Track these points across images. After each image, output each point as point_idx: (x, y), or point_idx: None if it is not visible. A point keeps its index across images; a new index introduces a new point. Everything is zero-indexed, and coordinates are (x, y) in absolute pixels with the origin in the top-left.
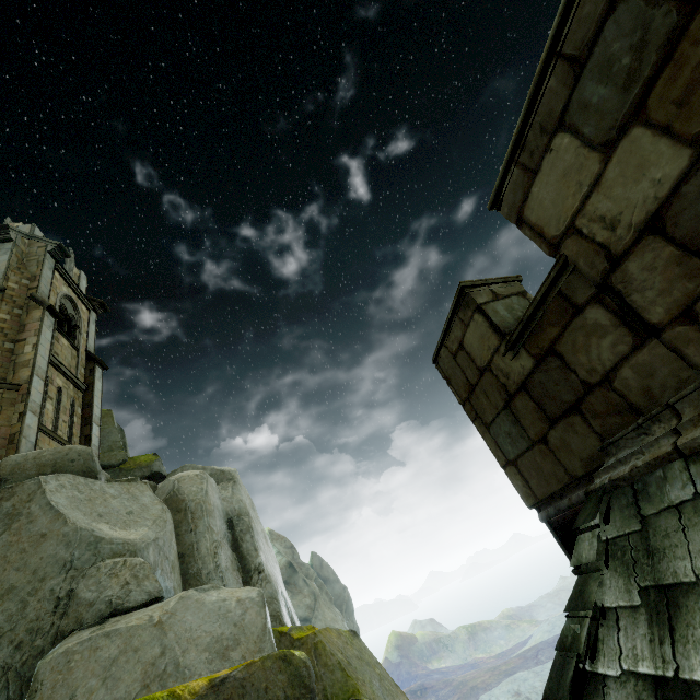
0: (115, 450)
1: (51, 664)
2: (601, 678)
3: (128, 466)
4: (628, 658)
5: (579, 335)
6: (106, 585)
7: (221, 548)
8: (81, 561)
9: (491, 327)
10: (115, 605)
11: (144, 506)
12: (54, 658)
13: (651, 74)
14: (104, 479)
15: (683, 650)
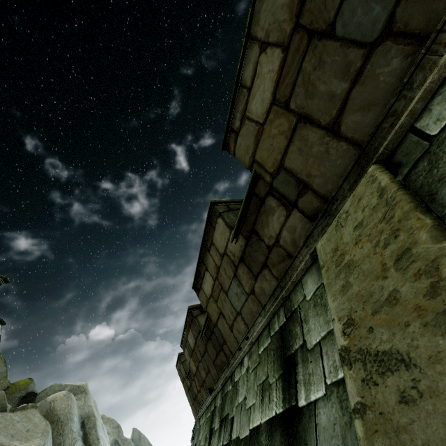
0: (1, 379)
1: None
2: None
3: (11, 390)
4: None
5: (193, 384)
6: None
7: (77, 442)
8: None
9: (184, 370)
10: None
11: (36, 424)
12: None
13: (191, 354)
14: (8, 409)
15: None
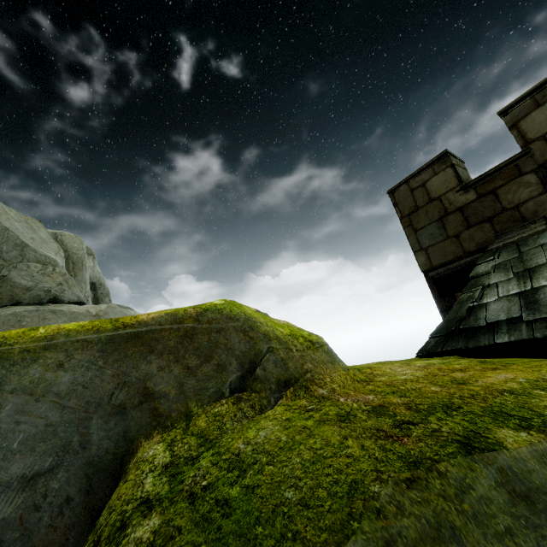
0: None
1: (1, 319)
2: (484, 304)
3: None
4: (504, 293)
5: (514, 186)
6: (41, 280)
7: (90, 299)
8: (9, 255)
9: (456, 177)
10: (53, 295)
11: (43, 240)
12: (2, 316)
13: None
14: None
15: (536, 281)
